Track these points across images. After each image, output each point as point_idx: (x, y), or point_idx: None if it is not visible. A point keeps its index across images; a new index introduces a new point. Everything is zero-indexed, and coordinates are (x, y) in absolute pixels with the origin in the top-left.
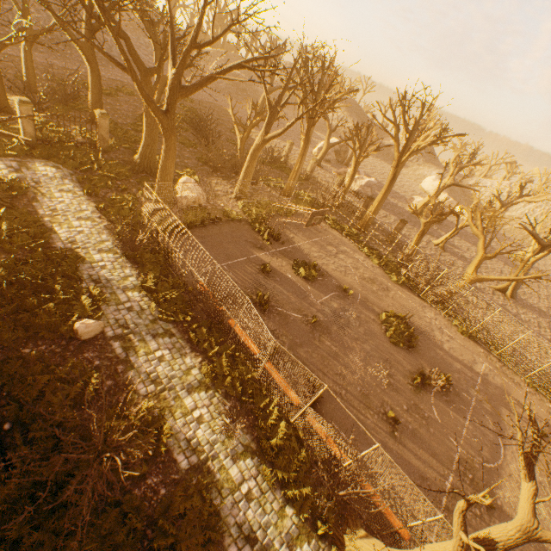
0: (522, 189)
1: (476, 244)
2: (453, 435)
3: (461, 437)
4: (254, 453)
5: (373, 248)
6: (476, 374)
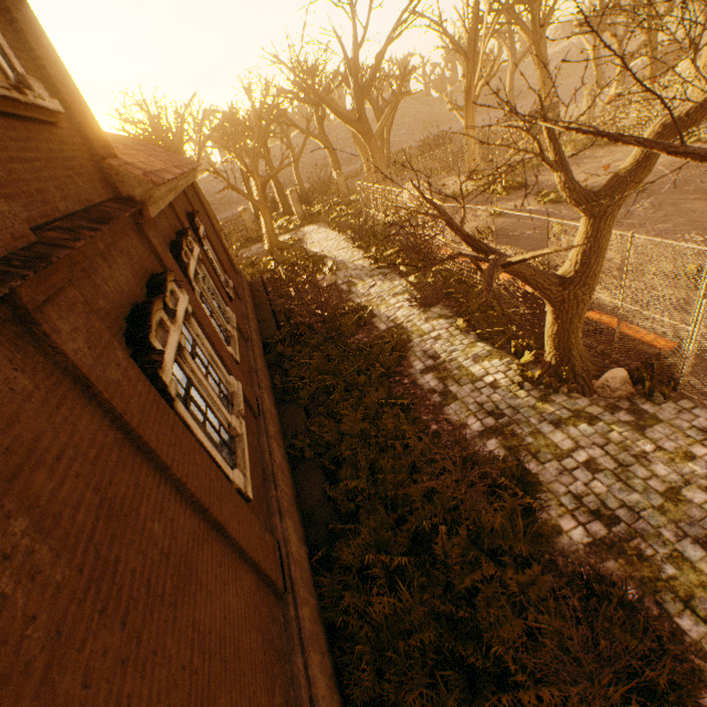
0: None
1: None
2: None
3: None
4: (449, 318)
5: None
6: None
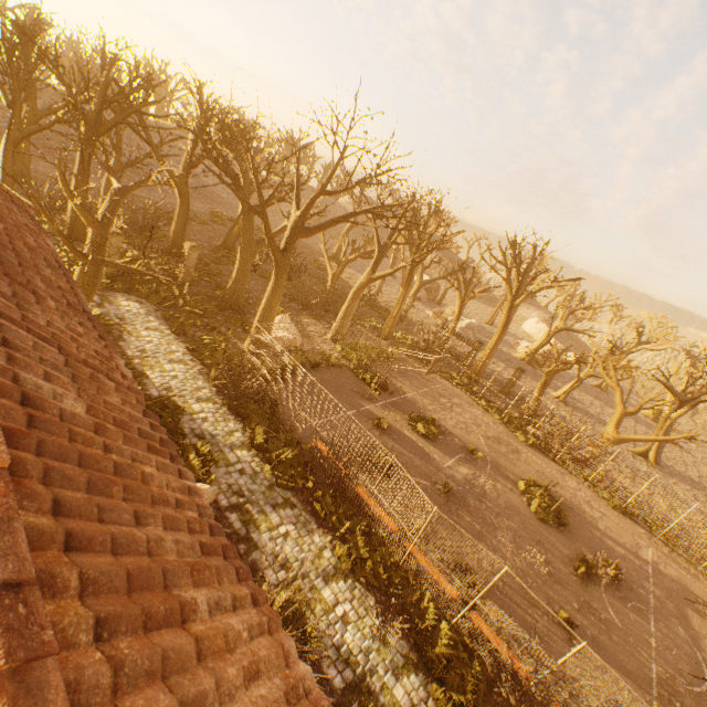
0: (640, 336)
1: (598, 397)
2: (641, 645)
3: (652, 648)
4: (417, 666)
5: (490, 400)
6: (644, 561)
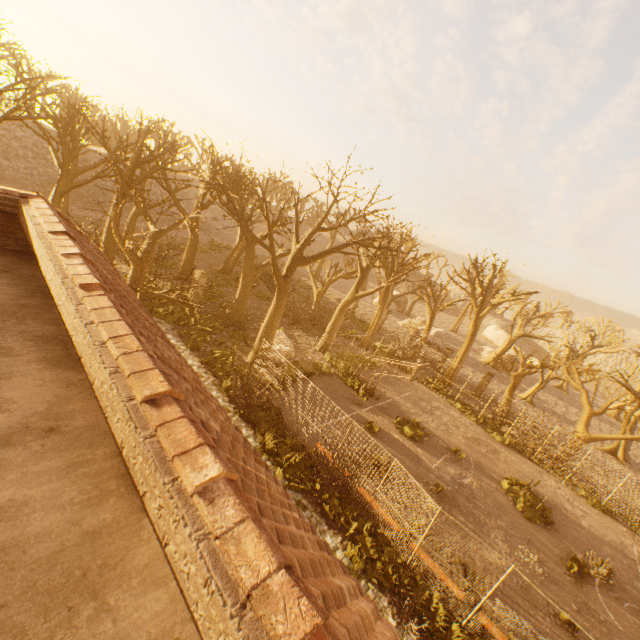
0: (592, 340)
1: (561, 397)
2: None
3: None
4: None
5: (465, 403)
6: (632, 560)
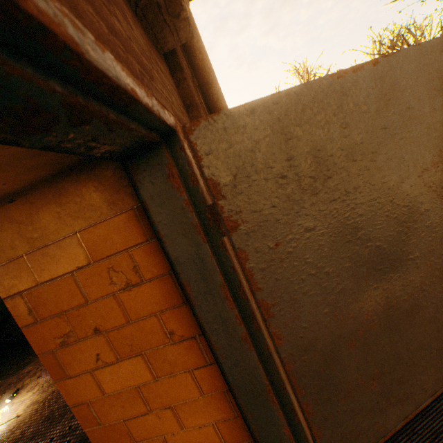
0: None
1: None
2: None
3: None
4: None
5: None
6: None
